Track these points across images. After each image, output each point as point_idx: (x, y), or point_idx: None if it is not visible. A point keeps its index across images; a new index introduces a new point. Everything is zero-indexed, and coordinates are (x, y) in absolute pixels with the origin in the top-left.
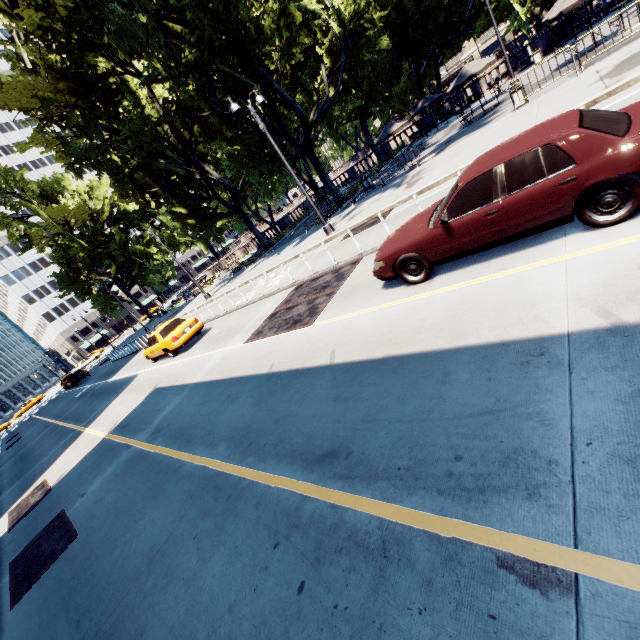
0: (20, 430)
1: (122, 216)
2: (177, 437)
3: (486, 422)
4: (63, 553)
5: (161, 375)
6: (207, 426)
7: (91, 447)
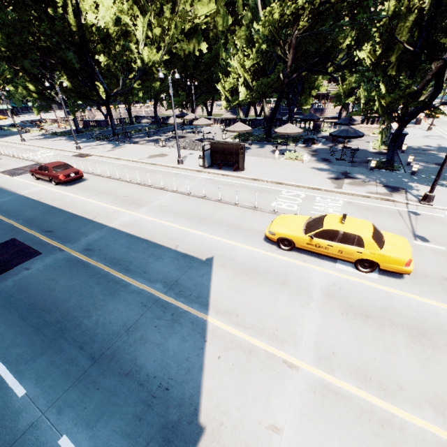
0: None
1: None
2: None
3: None
4: None
5: None
6: None
7: None
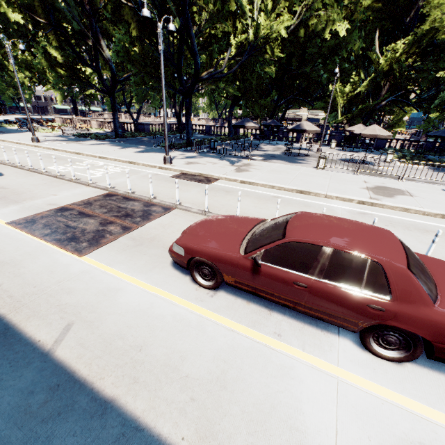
0: None
1: None
2: None
3: None
4: None
5: None
6: None
7: None
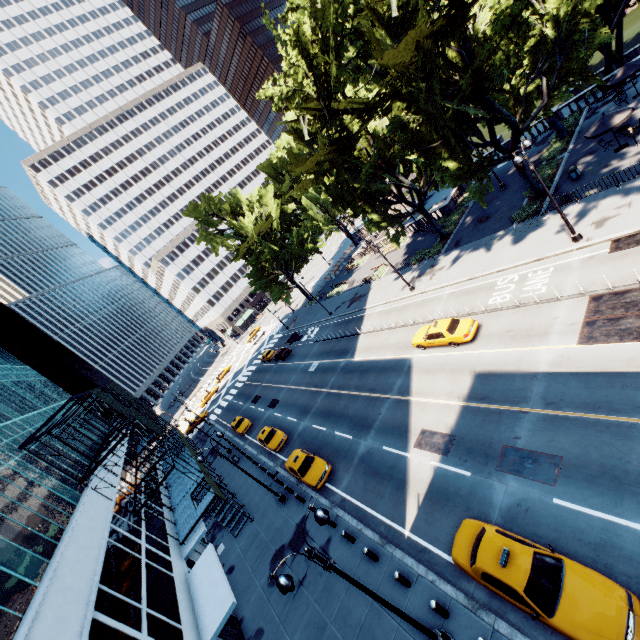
0: (256, 394)
1: (284, 217)
2: (592, 408)
3: None
4: (563, 464)
5: (464, 362)
6: (626, 403)
7: (455, 410)
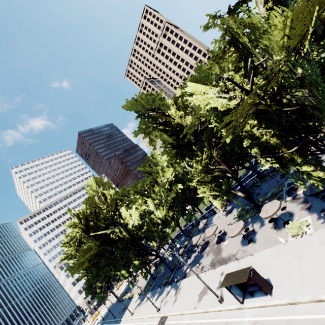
0: None
1: None
2: None
3: None
4: None
5: None
6: None
7: None
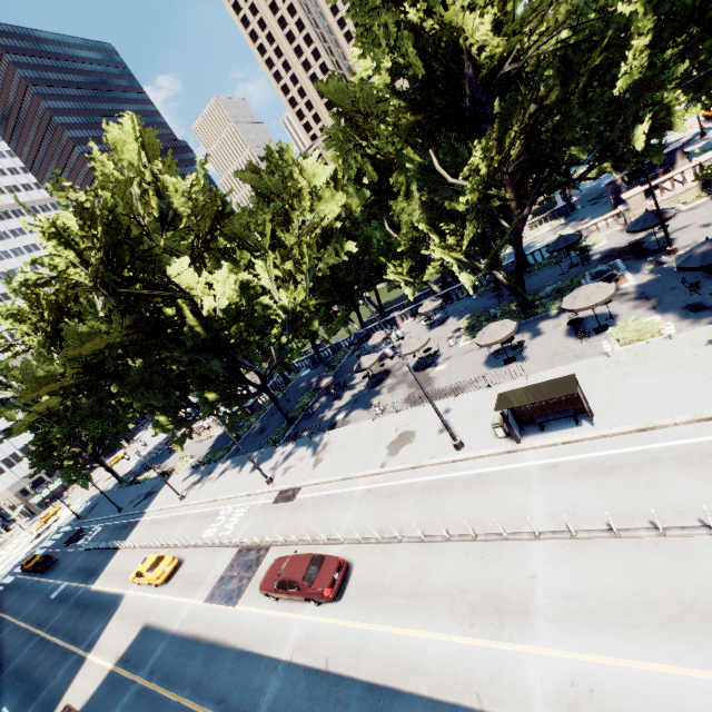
0: None
1: None
2: (165, 679)
3: (257, 692)
4: None
5: (147, 608)
6: (181, 675)
7: (103, 677)
